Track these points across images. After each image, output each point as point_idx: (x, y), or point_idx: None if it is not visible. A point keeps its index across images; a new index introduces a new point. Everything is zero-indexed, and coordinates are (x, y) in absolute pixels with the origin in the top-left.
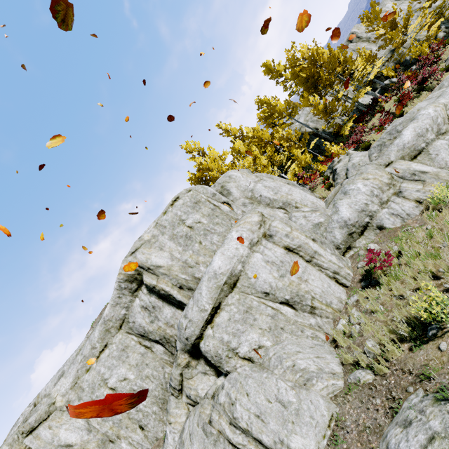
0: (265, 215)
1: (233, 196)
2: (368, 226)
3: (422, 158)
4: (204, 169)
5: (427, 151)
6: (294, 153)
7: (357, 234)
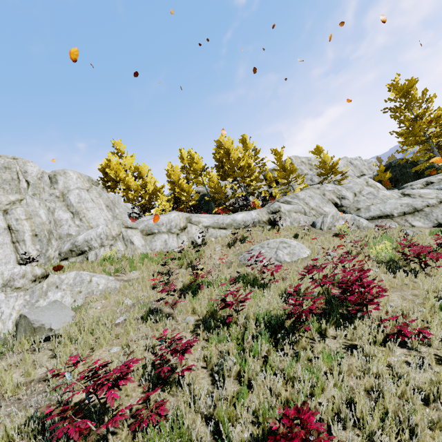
0: (23, 201)
1: (58, 186)
2: (85, 253)
3: (150, 237)
4: (110, 165)
5: (155, 236)
6: (160, 197)
7: (76, 254)
